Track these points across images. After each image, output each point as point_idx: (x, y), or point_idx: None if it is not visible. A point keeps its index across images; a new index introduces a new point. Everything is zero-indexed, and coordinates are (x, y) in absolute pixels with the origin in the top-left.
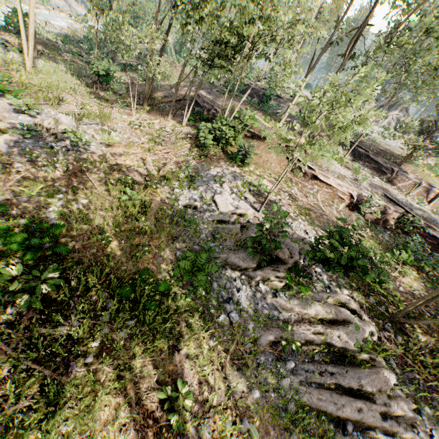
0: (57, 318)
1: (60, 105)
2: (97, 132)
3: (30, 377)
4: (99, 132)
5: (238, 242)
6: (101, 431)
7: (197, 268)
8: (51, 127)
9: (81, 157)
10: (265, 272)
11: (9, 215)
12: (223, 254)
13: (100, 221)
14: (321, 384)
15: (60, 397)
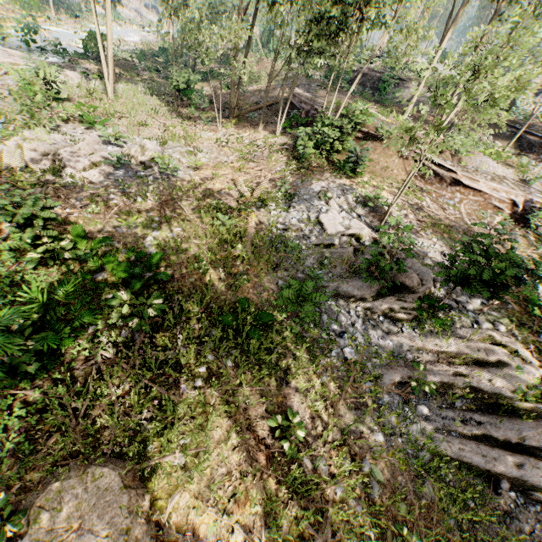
0: (165, 343)
1: (143, 130)
2: (182, 155)
3: (148, 394)
4: (185, 154)
5: (351, 268)
6: (216, 448)
7: (302, 298)
8: (138, 155)
9: (170, 184)
10: (386, 303)
11: (112, 246)
12: (333, 283)
13: (195, 249)
14: (464, 434)
15: (175, 413)
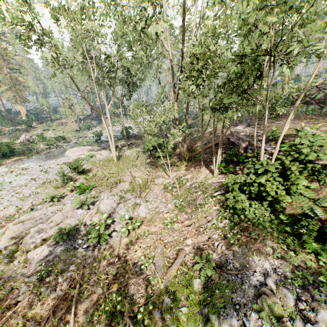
0: None
1: (117, 186)
2: (129, 208)
3: None
4: (130, 208)
5: None
6: None
7: None
8: (87, 220)
9: (93, 255)
10: None
11: None
12: None
13: None
14: None
15: None
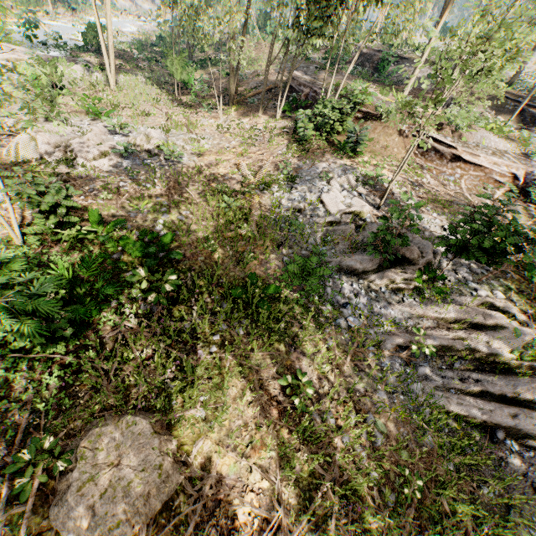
0: (181, 315)
1: (146, 120)
2: (186, 142)
3: (168, 358)
4: (188, 141)
5: (353, 244)
6: (232, 404)
7: (307, 273)
8: (143, 144)
9: (176, 170)
10: (388, 274)
11: (126, 229)
12: (336, 258)
13: (203, 231)
14: (462, 391)
15: (194, 375)
